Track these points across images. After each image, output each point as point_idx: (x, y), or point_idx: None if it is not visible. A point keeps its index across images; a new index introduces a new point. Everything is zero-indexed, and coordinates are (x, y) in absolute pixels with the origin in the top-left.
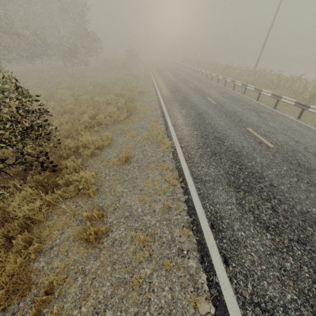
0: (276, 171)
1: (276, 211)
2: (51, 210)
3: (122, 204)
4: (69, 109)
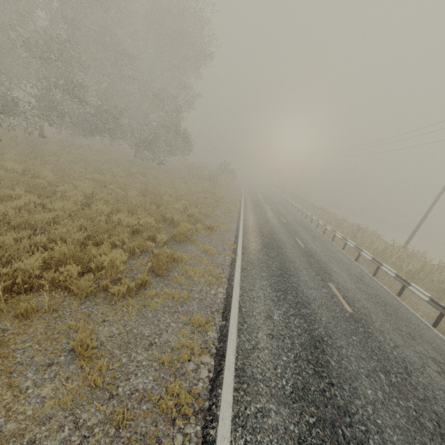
0: None
1: None
2: None
3: None
4: (36, 223)
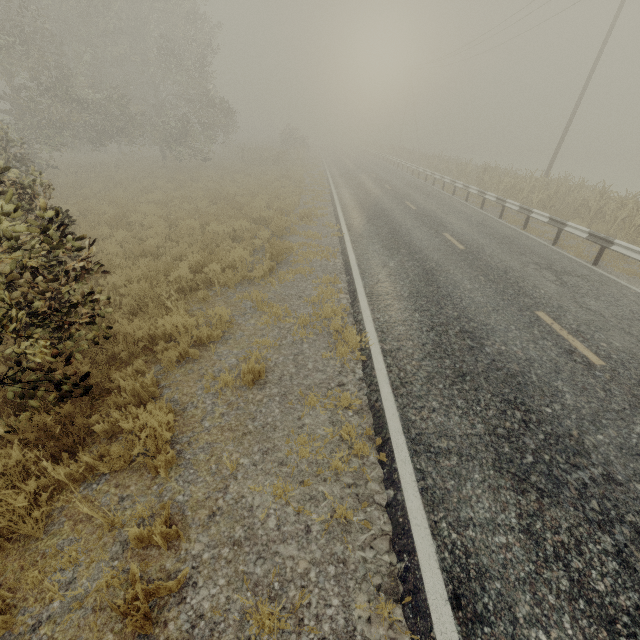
0: (618, 436)
1: (631, 564)
2: (62, 504)
3: (231, 500)
4: (152, 249)
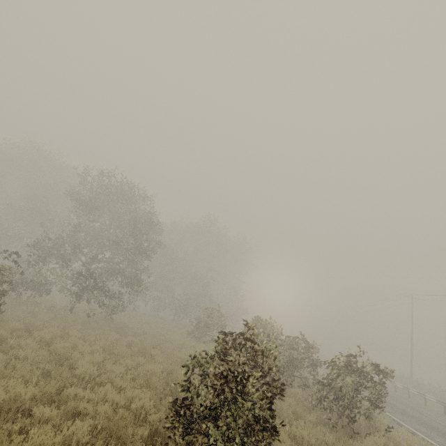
0: None
1: None
2: None
3: None
4: None
